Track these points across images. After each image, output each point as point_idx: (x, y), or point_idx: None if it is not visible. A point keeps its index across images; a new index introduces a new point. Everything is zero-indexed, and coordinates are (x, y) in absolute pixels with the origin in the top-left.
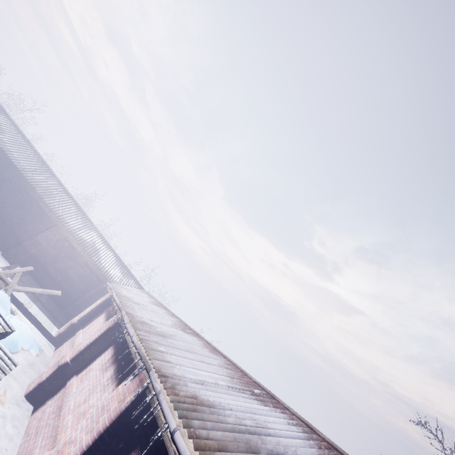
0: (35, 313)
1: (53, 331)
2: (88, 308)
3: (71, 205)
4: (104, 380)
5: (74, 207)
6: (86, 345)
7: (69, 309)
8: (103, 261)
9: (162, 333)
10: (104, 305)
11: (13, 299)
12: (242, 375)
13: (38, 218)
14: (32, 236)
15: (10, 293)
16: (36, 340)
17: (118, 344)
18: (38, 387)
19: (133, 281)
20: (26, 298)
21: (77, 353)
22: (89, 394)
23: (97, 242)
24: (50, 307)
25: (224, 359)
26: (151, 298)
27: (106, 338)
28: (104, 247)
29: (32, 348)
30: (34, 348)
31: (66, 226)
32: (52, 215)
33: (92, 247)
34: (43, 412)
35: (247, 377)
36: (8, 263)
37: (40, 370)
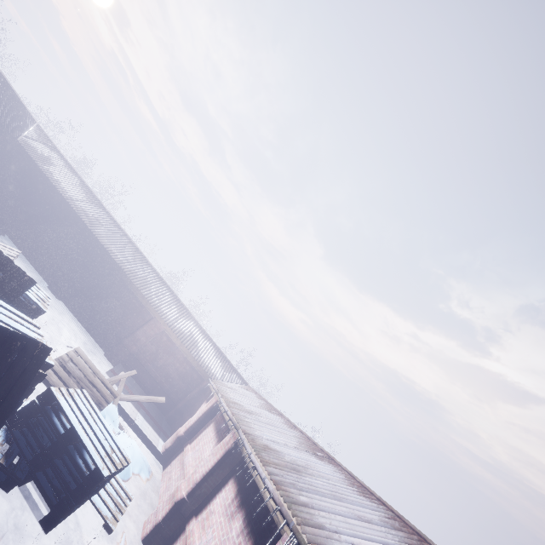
0: (141, 424)
1: (159, 445)
2: (194, 417)
3: (166, 293)
4: (233, 535)
5: (169, 295)
6: (202, 475)
7: (171, 414)
8: (202, 354)
9: (293, 464)
10: (211, 412)
11: (119, 409)
12: (420, 542)
13: (136, 312)
14: (131, 332)
15: (117, 403)
16: (145, 460)
17: (240, 477)
18: (155, 529)
19: (235, 376)
20: (131, 406)
21: (194, 486)
22: None
23: (195, 333)
24: (153, 413)
25: (382, 507)
26: (260, 398)
27: (223, 466)
28: (202, 337)
29: (142, 471)
30: (144, 471)
31: (163, 318)
32: (149, 307)
33: (190, 339)
34: None
35: (427, 544)
36: (111, 364)
37: (151, 499)
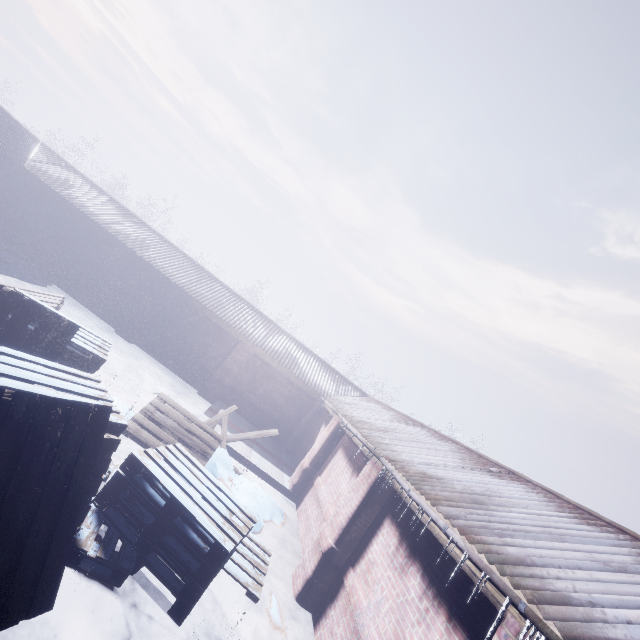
0: (258, 463)
1: (285, 482)
2: (315, 445)
3: (246, 310)
4: (413, 597)
5: (249, 312)
6: (347, 517)
7: (289, 444)
8: (306, 371)
9: (469, 493)
10: (335, 437)
11: (230, 451)
12: None
13: (218, 339)
14: (219, 363)
15: (225, 446)
16: (274, 503)
17: (397, 516)
18: (307, 585)
19: (351, 389)
20: (242, 444)
21: (340, 532)
22: (398, 622)
23: (291, 348)
24: (269, 446)
25: (623, 536)
26: (388, 409)
27: (372, 504)
28: (301, 351)
29: (274, 517)
30: (276, 516)
31: (250, 339)
32: (231, 330)
33: (287, 357)
34: (331, 633)
35: None
36: (208, 402)
37: (293, 545)
